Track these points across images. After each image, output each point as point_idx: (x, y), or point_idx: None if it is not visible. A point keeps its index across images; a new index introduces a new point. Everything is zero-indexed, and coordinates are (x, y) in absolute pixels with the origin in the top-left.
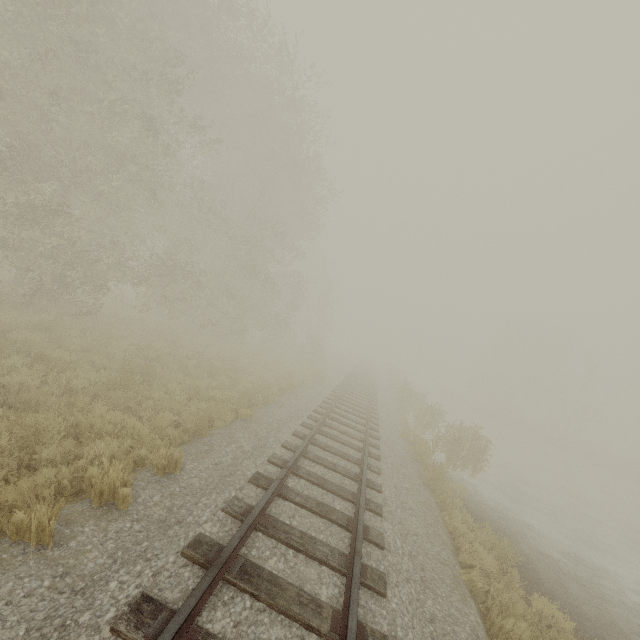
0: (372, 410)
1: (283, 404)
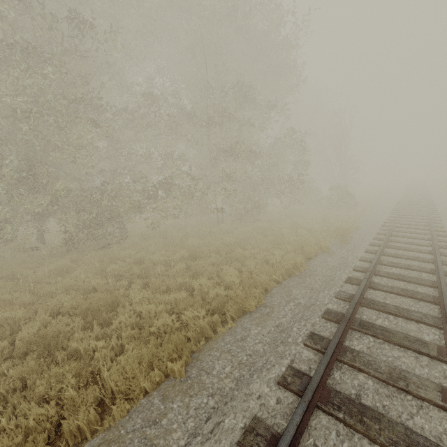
0: (446, 271)
1: (273, 308)
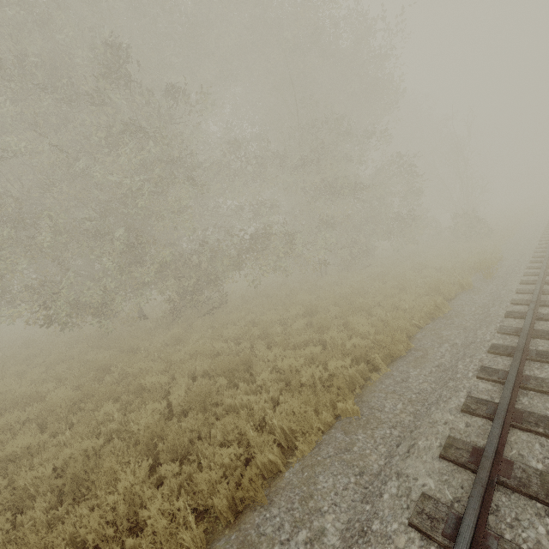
0: None
1: (426, 351)
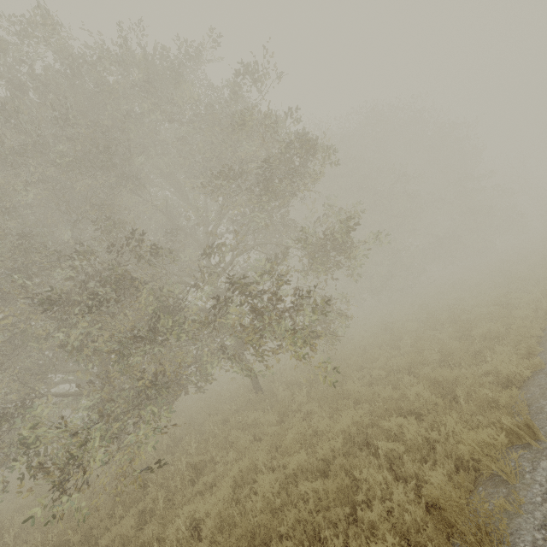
0: None
1: None
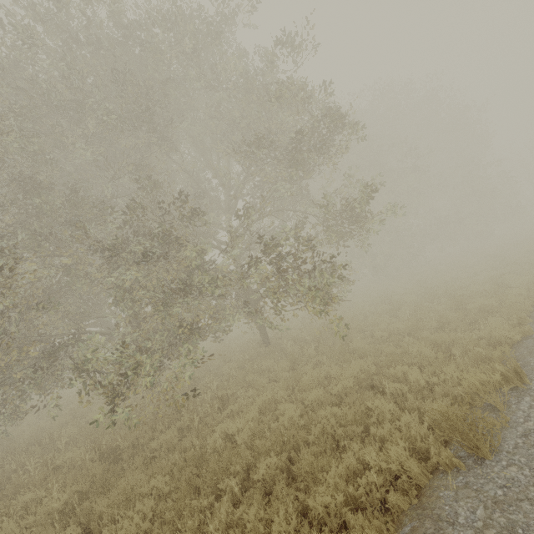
0: None
1: None
